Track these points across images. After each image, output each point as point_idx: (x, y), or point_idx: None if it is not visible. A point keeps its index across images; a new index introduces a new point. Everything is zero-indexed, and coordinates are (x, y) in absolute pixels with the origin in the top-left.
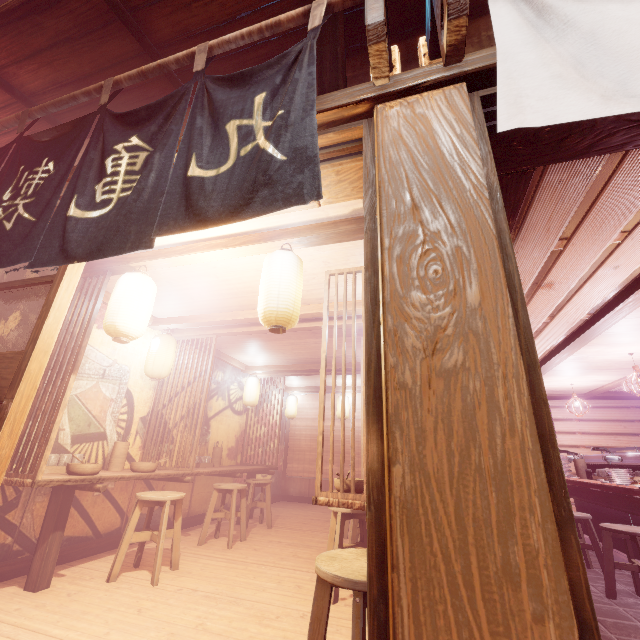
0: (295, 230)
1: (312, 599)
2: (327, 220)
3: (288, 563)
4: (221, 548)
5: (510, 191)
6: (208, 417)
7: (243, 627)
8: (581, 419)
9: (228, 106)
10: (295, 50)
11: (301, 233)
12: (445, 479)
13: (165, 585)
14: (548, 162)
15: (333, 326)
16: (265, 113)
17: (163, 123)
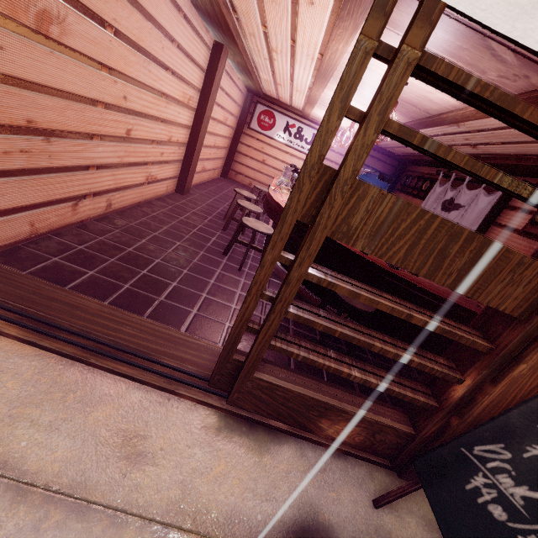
0: None
1: None
2: None
3: None
4: None
5: None
6: None
7: None
8: (342, 155)
9: None
10: None
11: None
12: None
13: None
14: None
15: None
16: None
17: None
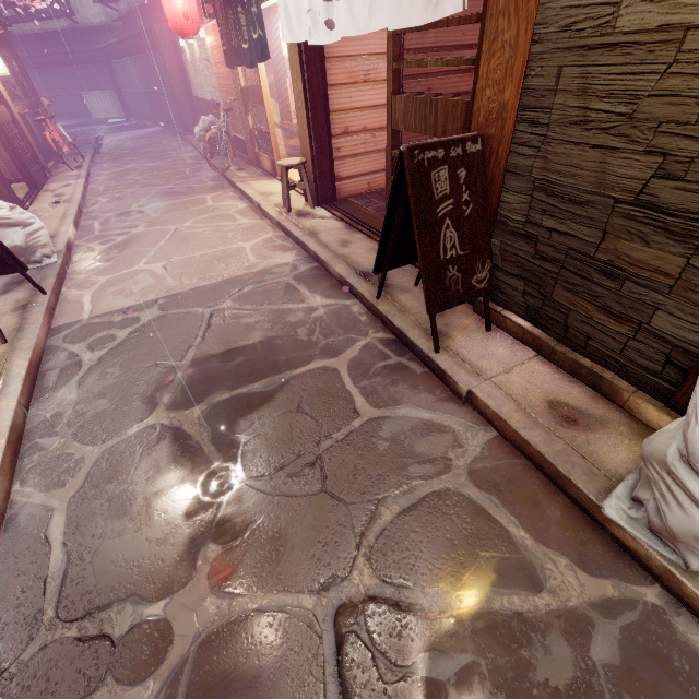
0: None
1: None
2: None
3: None
4: None
5: None
6: None
7: None
8: None
9: None
10: None
11: None
12: (302, 131)
13: None
14: None
15: None
16: (256, 5)
17: None
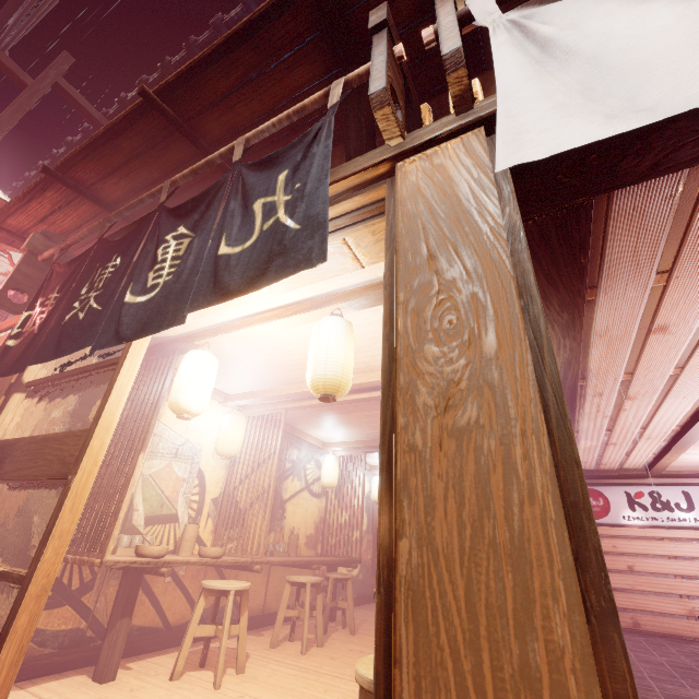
0: (344, 294)
1: None
2: (376, 281)
3: None
4: (294, 653)
5: (571, 227)
6: (283, 499)
7: None
8: None
9: (256, 187)
10: (316, 128)
11: (350, 297)
12: (455, 556)
13: (227, 690)
14: (607, 190)
15: None
16: (287, 188)
17: (205, 211)
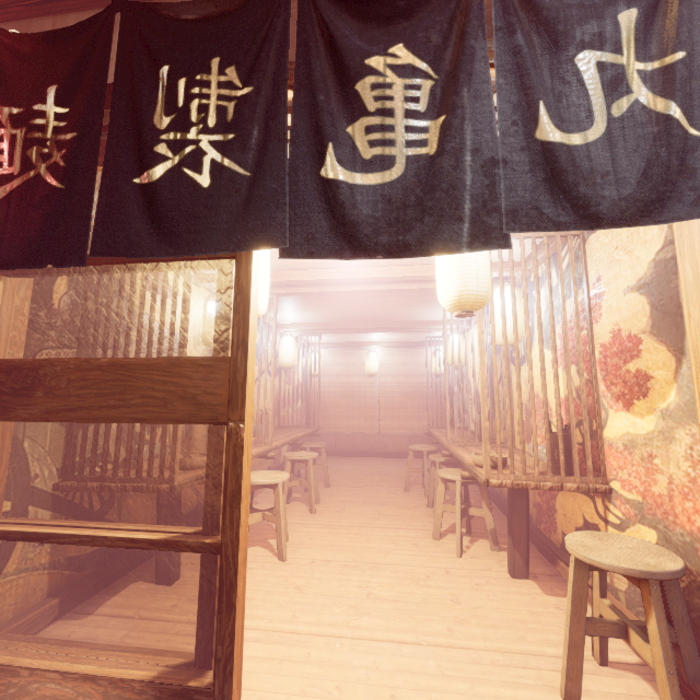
0: None
1: (438, 555)
2: None
3: (382, 522)
4: (305, 514)
5: None
6: None
7: (409, 591)
8: None
9: (572, 22)
10: None
11: None
12: None
13: (294, 559)
14: None
15: (424, 289)
16: (638, 47)
17: (447, 30)
